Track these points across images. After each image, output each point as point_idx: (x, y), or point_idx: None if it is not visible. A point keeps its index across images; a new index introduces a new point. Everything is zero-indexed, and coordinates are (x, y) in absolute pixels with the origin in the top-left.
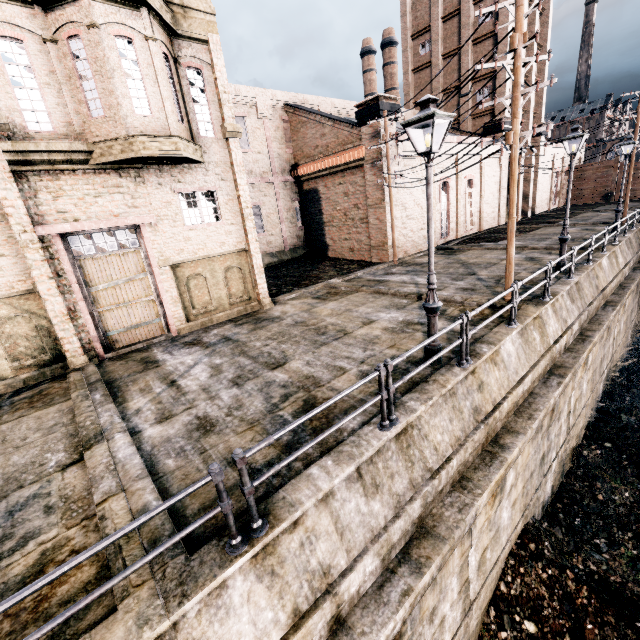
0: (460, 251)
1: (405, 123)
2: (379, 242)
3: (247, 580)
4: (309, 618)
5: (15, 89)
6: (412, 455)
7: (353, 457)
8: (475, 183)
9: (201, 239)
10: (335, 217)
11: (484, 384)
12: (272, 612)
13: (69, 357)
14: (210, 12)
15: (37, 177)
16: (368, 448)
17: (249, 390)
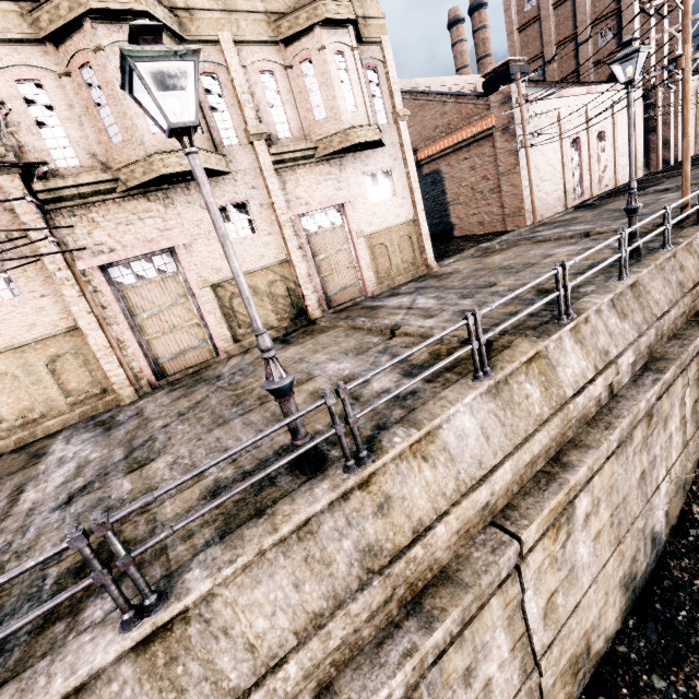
0: (603, 204)
1: (610, 62)
2: (514, 209)
3: (570, 341)
4: (605, 370)
5: (270, 109)
6: (642, 302)
7: (609, 292)
8: (607, 135)
9: (383, 213)
10: (461, 194)
11: (684, 267)
12: (585, 362)
13: (310, 311)
14: (382, 17)
15: (284, 173)
16: (617, 288)
17: (482, 297)
